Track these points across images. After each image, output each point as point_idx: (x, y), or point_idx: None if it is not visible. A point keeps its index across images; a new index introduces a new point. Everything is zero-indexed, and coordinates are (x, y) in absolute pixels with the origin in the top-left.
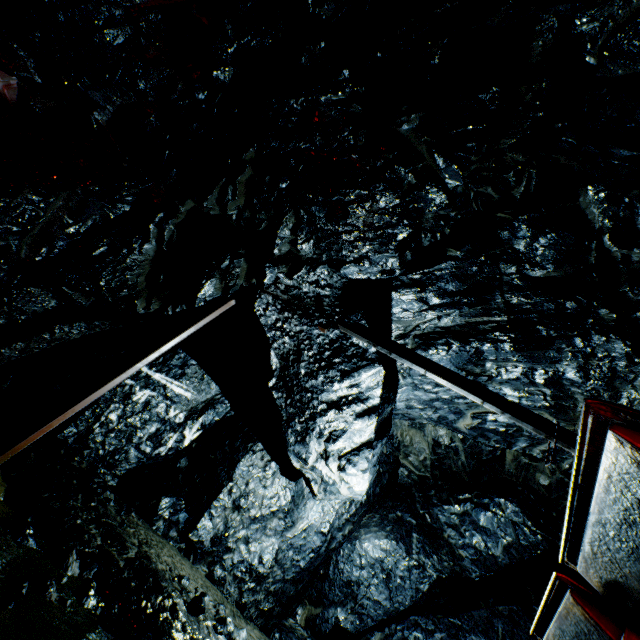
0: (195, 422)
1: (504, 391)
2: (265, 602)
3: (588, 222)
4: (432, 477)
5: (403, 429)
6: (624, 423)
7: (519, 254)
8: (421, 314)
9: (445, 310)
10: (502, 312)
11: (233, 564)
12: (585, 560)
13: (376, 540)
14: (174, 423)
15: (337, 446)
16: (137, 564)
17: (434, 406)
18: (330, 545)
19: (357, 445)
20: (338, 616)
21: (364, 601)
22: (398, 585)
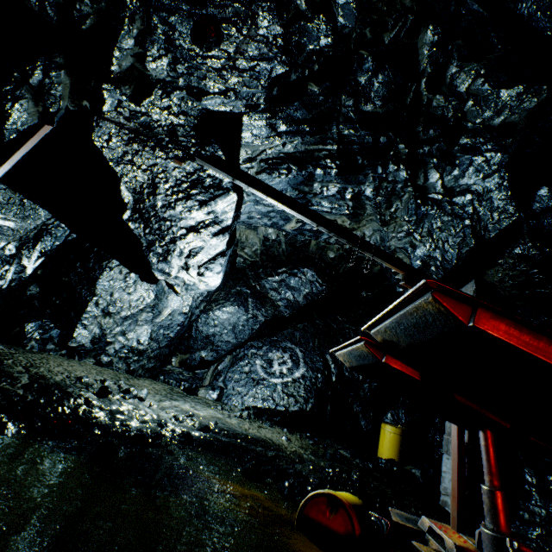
0: (32, 251)
1: (322, 204)
2: (149, 364)
3: (417, 63)
4: (261, 261)
5: (241, 231)
6: (440, 291)
7: (359, 87)
8: (269, 140)
9: (290, 138)
10: (335, 142)
11: (116, 351)
12: (378, 332)
13: (224, 309)
14: (5, 256)
15: (196, 260)
16: (36, 386)
17: (270, 216)
18: (191, 319)
19: (213, 256)
20: (202, 355)
21: (219, 343)
22: (240, 330)
